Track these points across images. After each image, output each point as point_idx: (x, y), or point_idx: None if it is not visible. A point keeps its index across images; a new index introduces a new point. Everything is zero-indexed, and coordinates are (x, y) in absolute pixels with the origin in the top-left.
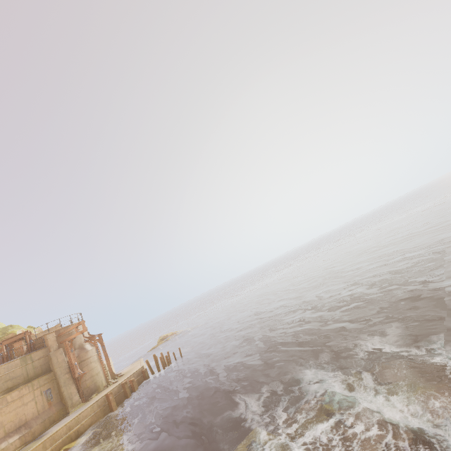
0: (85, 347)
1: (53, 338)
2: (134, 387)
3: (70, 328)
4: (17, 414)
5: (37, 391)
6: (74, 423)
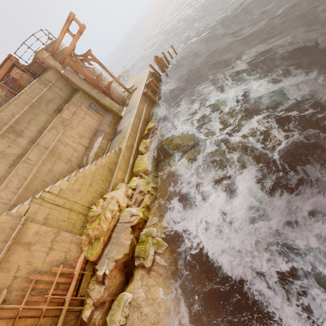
0: (86, 66)
1: (49, 57)
2: (156, 85)
3: (60, 34)
4: (84, 126)
5: (82, 107)
6: (139, 115)
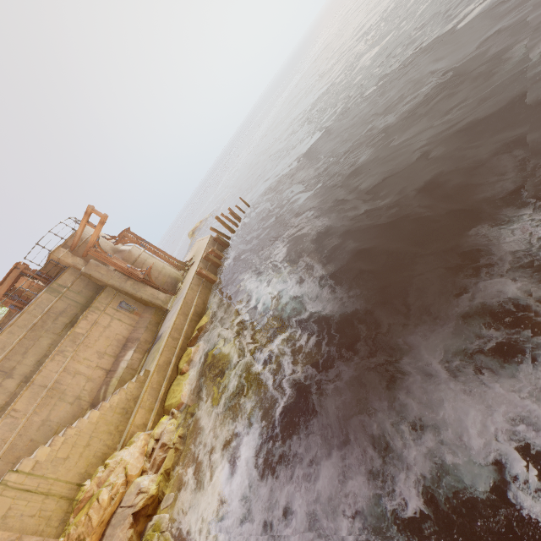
0: (122, 249)
1: (68, 255)
2: (219, 256)
3: (79, 228)
4: (107, 338)
5: (109, 311)
6: (186, 309)
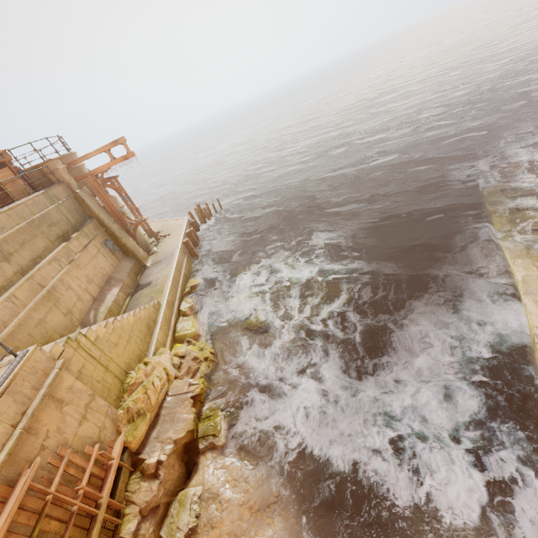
0: None
1: (64, 170)
2: (197, 237)
3: (95, 151)
4: (94, 267)
5: (96, 242)
6: (179, 267)
